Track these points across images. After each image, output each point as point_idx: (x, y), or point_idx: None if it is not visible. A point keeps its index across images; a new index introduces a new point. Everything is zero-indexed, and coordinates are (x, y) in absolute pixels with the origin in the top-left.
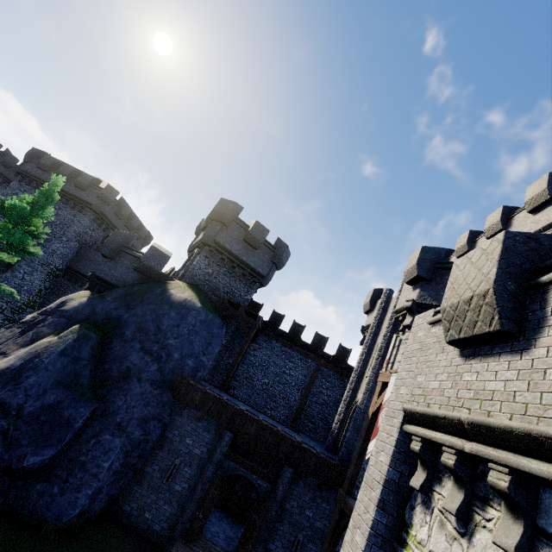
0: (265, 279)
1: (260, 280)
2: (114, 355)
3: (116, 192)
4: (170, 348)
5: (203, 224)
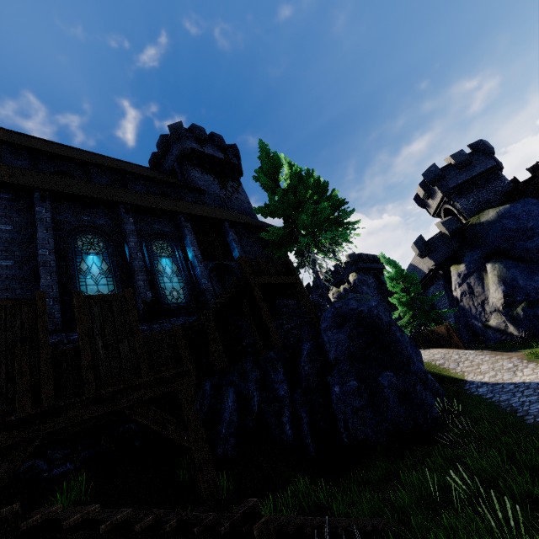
0: (499, 165)
1: (498, 169)
2: (520, 254)
3: (353, 254)
4: (534, 227)
5: (426, 196)
